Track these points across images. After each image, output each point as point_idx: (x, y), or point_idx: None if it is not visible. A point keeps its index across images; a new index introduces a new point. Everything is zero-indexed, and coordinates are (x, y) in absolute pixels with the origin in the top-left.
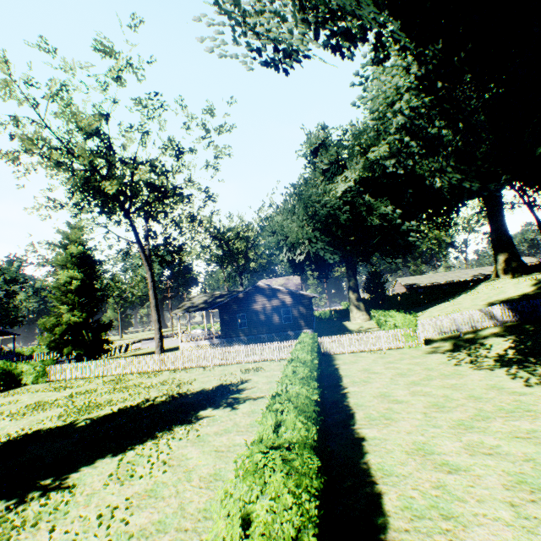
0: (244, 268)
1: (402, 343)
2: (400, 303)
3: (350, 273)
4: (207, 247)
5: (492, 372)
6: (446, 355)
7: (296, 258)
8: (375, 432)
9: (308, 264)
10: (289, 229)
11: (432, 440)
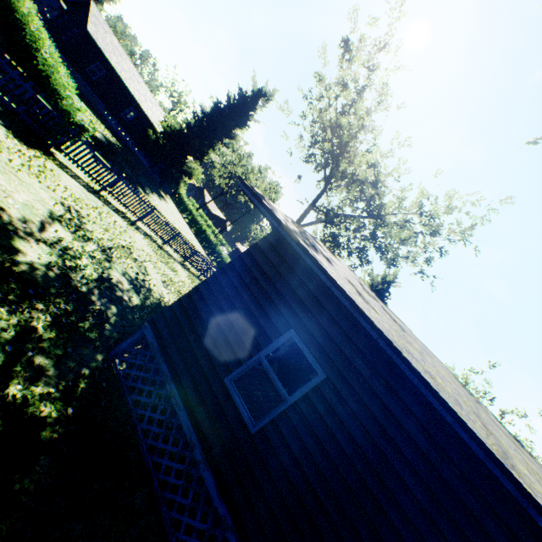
0: None
1: None
2: None
3: None
4: None
5: None
6: None
7: None
8: None
9: None
10: None
11: None
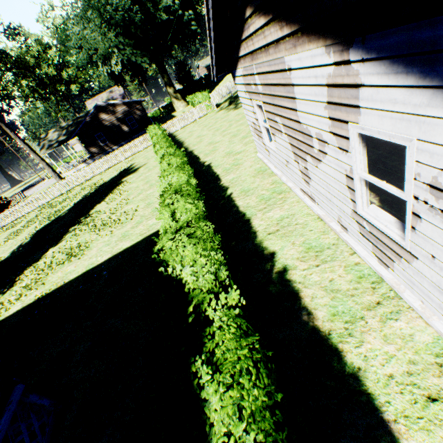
0: (68, 94)
1: (206, 112)
2: (205, 85)
3: (162, 71)
4: (13, 82)
5: (240, 109)
6: (225, 109)
7: (114, 70)
8: (196, 147)
9: (126, 72)
10: (94, 41)
11: (214, 140)
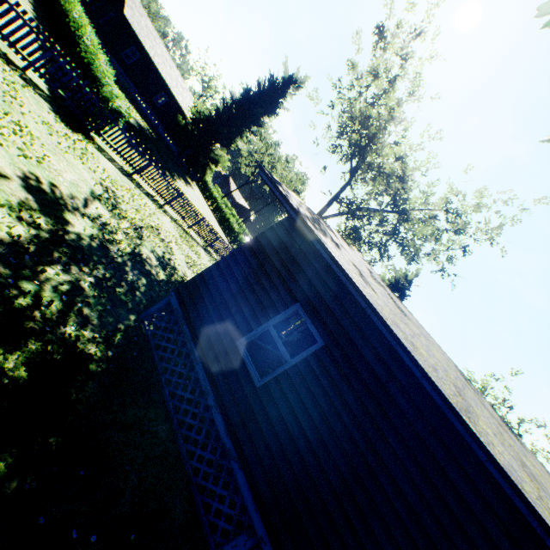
0: None
1: None
2: None
3: None
4: None
5: None
6: None
7: None
8: None
9: None
10: None
11: None
